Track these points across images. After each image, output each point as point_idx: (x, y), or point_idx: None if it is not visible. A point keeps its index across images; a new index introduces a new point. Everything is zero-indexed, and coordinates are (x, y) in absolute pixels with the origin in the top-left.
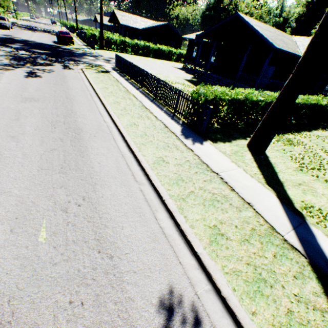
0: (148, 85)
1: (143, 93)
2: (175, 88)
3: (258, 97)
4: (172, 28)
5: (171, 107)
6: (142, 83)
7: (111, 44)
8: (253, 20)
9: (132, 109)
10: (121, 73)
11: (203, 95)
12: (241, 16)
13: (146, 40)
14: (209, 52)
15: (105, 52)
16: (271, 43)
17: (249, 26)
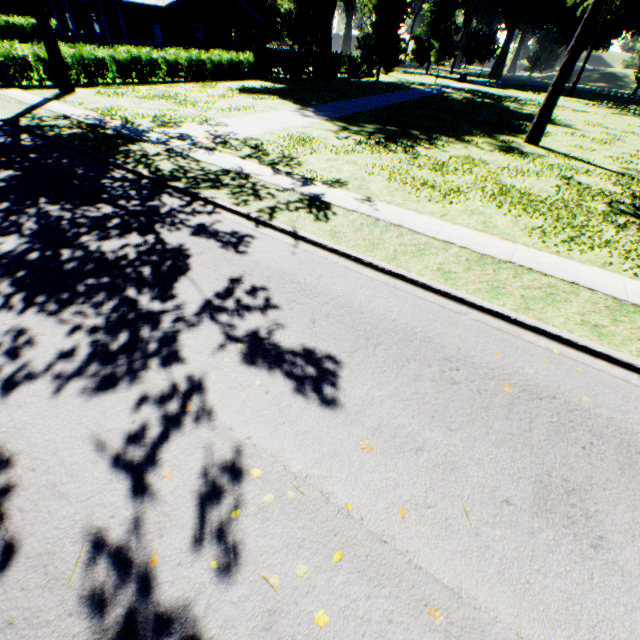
0: None
1: None
2: None
3: (69, 52)
4: None
5: None
6: None
7: None
8: None
9: None
10: None
11: None
12: None
13: None
14: (87, 18)
15: None
16: None
17: None
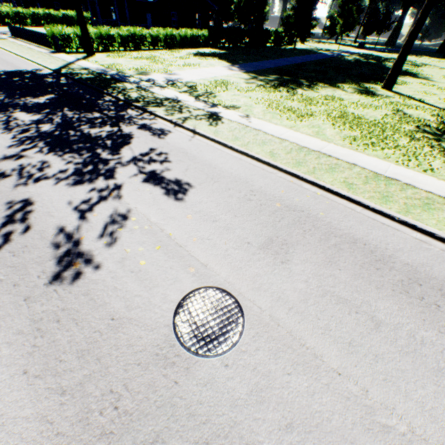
0: (35, 40)
1: (33, 45)
2: (44, 34)
3: (93, 31)
4: None
5: (49, 47)
6: (32, 40)
7: (4, 19)
8: None
9: (22, 49)
10: (18, 39)
11: (52, 32)
12: None
13: (47, 7)
14: (109, 10)
15: (0, 28)
16: None
17: None
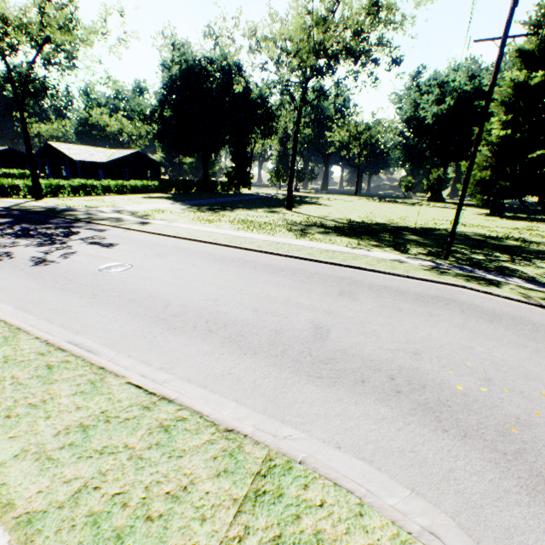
0: None
1: None
2: None
3: (45, 182)
4: (19, 151)
5: None
6: None
7: None
8: (67, 145)
9: None
10: None
11: (1, 183)
12: (52, 144)
13: None
14: (59, 168)
15: None
16: (73, 158)
17: (59, 150)
